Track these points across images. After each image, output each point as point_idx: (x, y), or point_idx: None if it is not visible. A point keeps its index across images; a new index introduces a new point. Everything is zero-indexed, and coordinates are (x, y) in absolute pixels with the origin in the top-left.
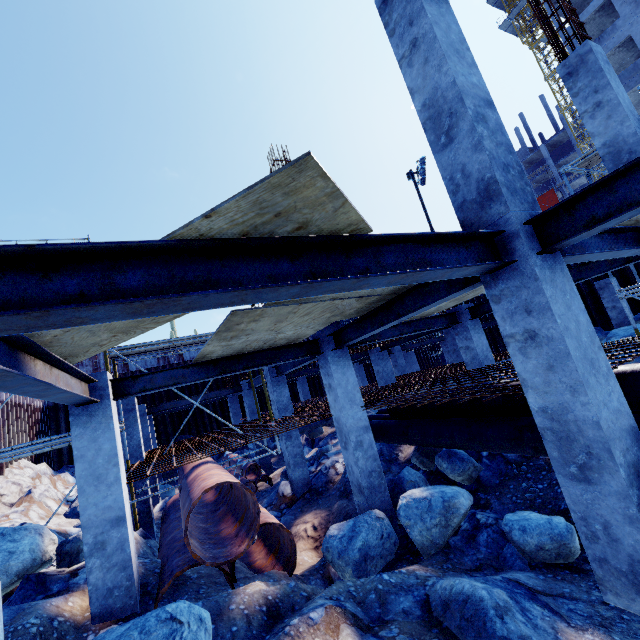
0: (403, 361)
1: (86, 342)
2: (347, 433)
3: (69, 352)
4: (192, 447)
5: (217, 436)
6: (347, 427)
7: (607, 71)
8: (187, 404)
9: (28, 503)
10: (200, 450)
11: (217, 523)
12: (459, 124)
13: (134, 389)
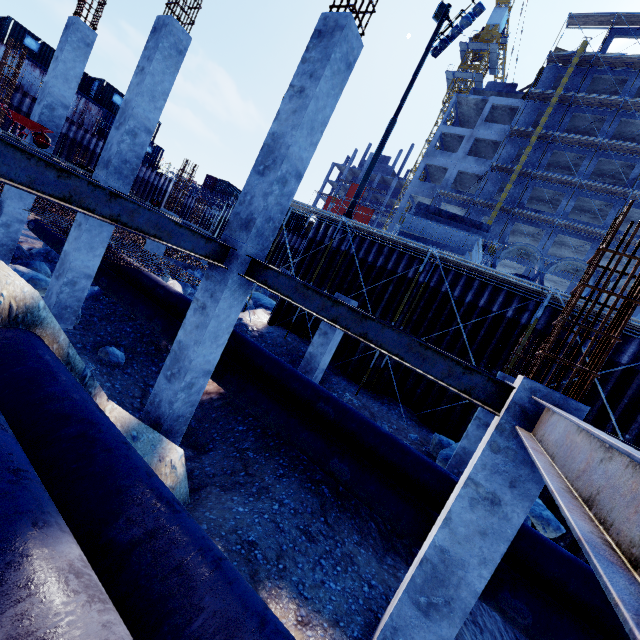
0: None
1: None
2: (2, 214)
3: None
4: None
5: None
6: (4, 210)
7: None
8: None
9: None
10: None
11: None
12: (123, 127)
13: None
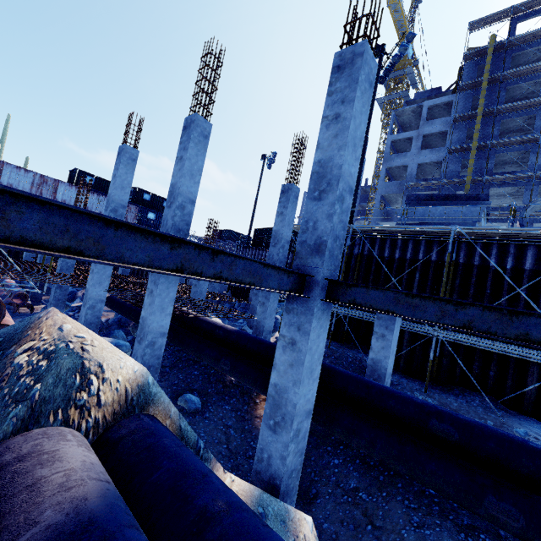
0: None
1: None
2: (88, 299)
3: None
4: None
5: None
6: (90, 296)
7: (292, 202)
8: None
9: None
10: None
11: None
12: (174, 204)
13: None
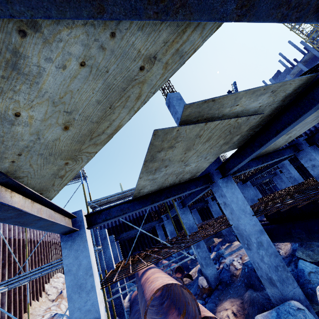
0: (254, 191)
1: (46, 172)
2: (248, 236)
3: (39, 185)
4: (141, 258)
5: (154, 249)
6: (246, 232)
7: None
8: (135, 232)
9: (60, 299)
10: (146, 259)
11: (165, 315)
12: None
13: (99, 220)
